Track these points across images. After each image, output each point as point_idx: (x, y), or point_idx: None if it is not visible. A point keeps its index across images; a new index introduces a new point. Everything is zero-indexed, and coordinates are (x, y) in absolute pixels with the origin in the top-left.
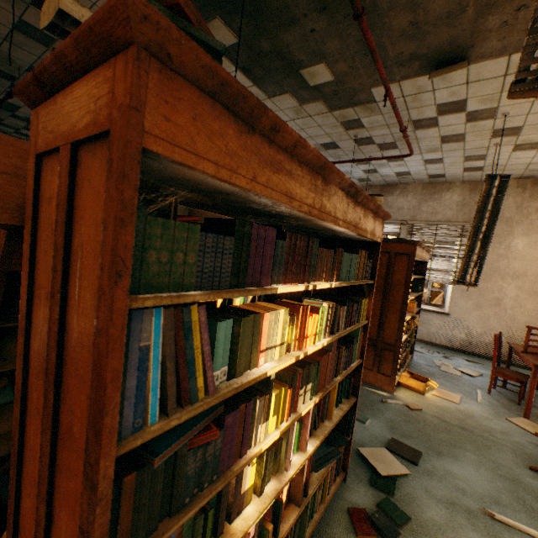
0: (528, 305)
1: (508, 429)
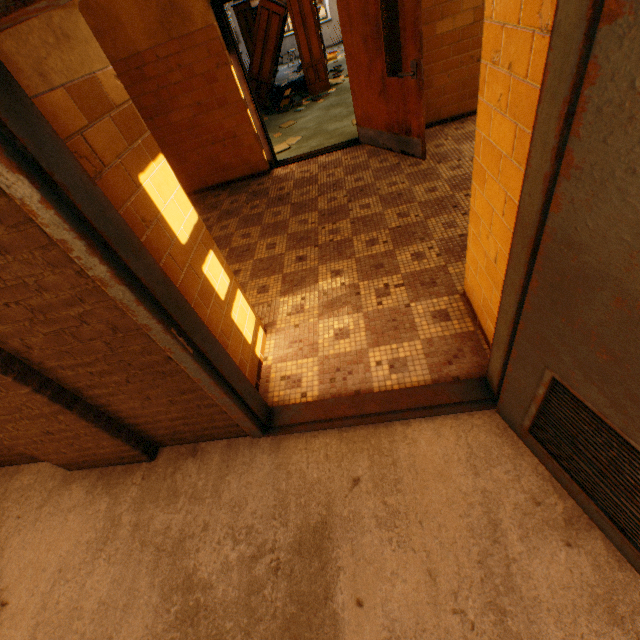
0: None
1: None
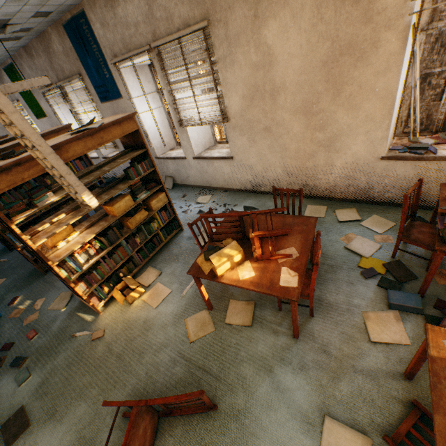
0: (295, 128)
1: (168, 341)
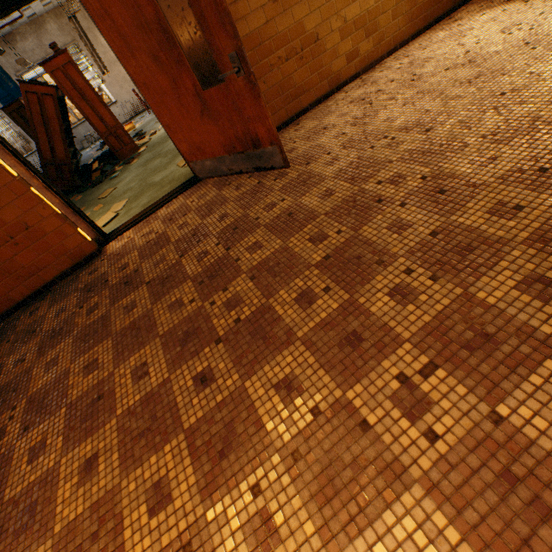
0: None
1: None
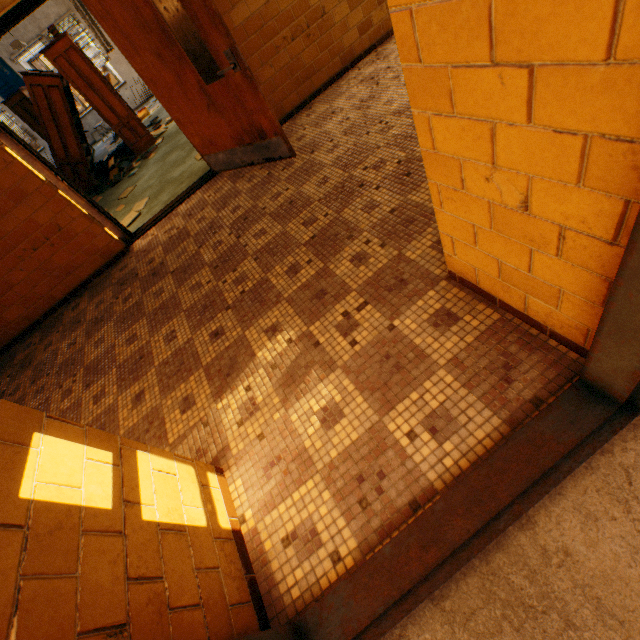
0: None
1: None
